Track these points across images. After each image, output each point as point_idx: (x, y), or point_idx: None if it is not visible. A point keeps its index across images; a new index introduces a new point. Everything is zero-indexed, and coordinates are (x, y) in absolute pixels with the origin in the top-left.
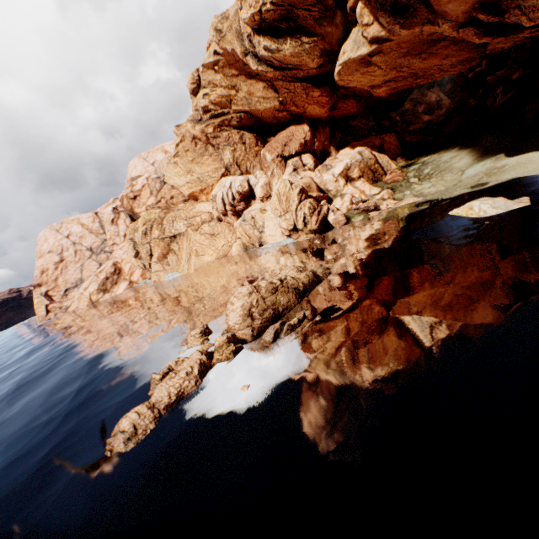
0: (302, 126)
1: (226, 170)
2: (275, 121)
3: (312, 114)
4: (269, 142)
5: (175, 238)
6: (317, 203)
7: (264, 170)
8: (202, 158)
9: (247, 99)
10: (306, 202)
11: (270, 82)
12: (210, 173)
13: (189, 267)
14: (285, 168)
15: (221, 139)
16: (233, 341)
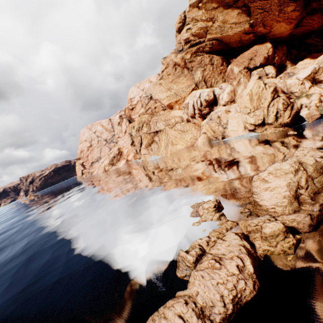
0: (265, 44)
1: (195, 86)
2: (239, 45)
3: (275, 33)
4: (235, 60)
5: (157, 133)
6: (289, 100)
7: (229, 81)
8: (179, 79)
9: (220, 28)
10: (278, 99)
11: (245, 7)
12: (184, 88)
13: (166, 152)
14: (250, 77)
15: (195, 62)
16: (288, 230)
